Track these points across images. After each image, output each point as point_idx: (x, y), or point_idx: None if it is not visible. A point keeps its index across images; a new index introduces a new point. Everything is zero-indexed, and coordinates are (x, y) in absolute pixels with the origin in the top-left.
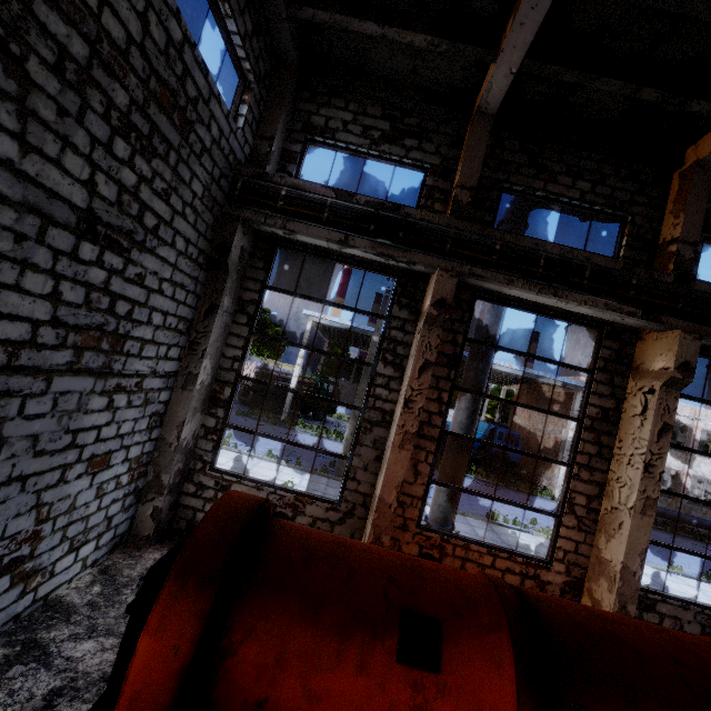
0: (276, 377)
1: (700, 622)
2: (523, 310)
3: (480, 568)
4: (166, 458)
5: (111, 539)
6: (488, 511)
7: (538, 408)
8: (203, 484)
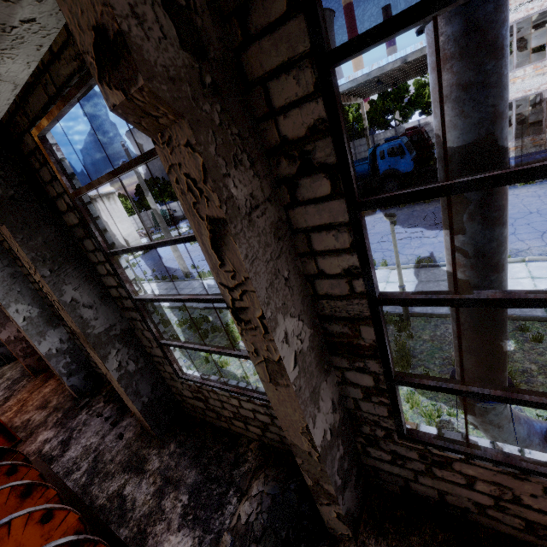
0: None
1: None
2: None
3: None
4: None
5: None
6: None
7: None
8: None
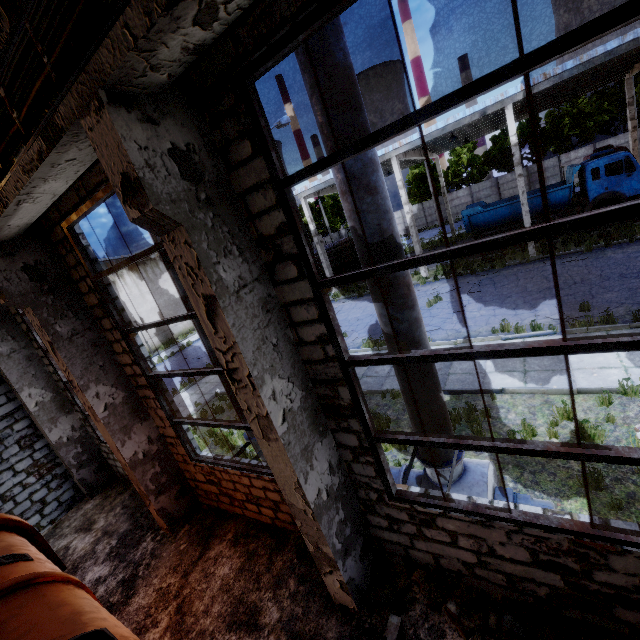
0: (318, 259)
1: (523, 545)
2: (92, 207)
3: (246, 488)
4: (58, 453)
5: (59, 505)
6: (512, 318)
7: (177, 318)
8: (106, 452)
